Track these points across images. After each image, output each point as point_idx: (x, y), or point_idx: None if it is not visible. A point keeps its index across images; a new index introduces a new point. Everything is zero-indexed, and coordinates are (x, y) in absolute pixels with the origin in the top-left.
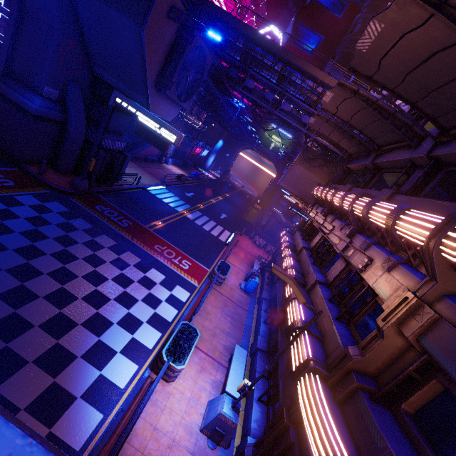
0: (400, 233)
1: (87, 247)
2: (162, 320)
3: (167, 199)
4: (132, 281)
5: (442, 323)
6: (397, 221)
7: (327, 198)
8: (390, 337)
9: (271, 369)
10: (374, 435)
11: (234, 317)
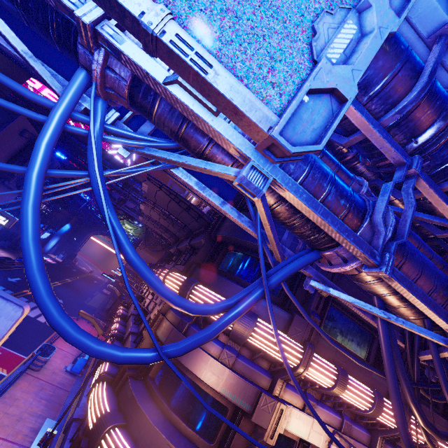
0: None
1: None
2: None
3: None
4: None
5: (164, 319)
6: (160, 276)
7: None
8: (147, 338)
9: None
10: (128, 394)
11: (51, 399)
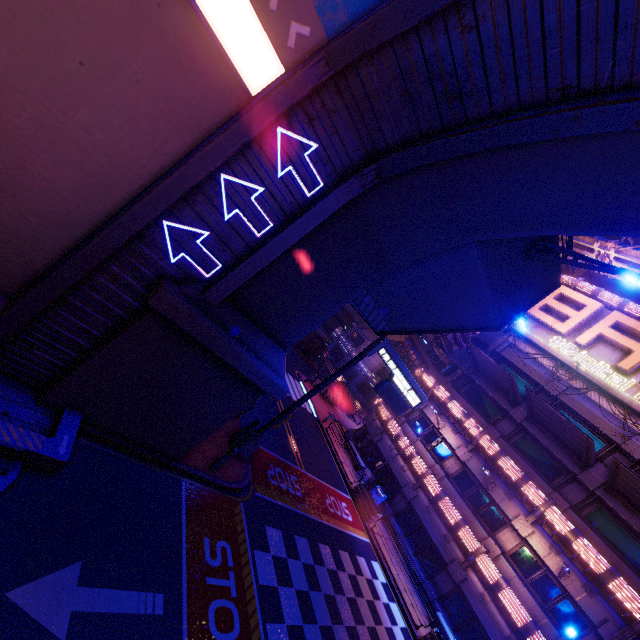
0: (613, 589)
1: (339, 594)
2: (405, 632)
3: None
4: (374, 604)
5: None
6: (613, 582)
7: (479, 440)
8: None
9: (452, 618)
10: None
11: (397, 561)
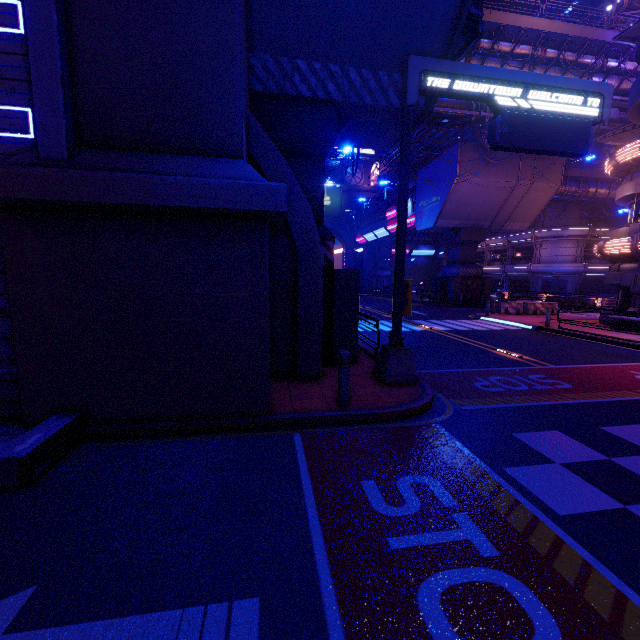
0: None
1: None
2: None
3: (381, 327)
4: None
5: None
6: None
7: None
8: None
9: None
10: None
11: None
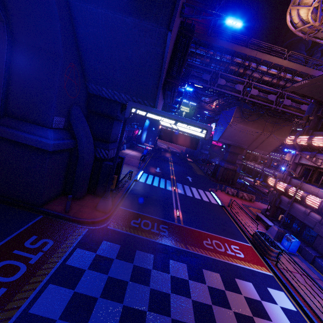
0: None
1: (180, 295)
2: None
3: (155, 182)
4: (251, 320)
5: None
6: None
7: None
8: None
9: None
10: None
11: None
